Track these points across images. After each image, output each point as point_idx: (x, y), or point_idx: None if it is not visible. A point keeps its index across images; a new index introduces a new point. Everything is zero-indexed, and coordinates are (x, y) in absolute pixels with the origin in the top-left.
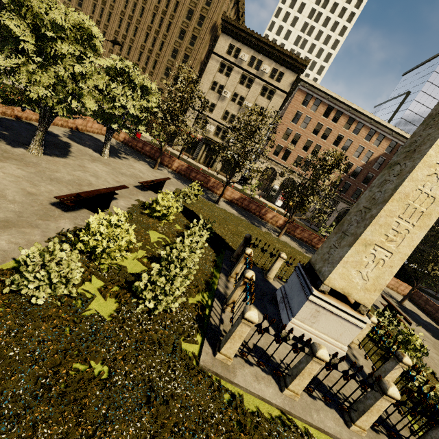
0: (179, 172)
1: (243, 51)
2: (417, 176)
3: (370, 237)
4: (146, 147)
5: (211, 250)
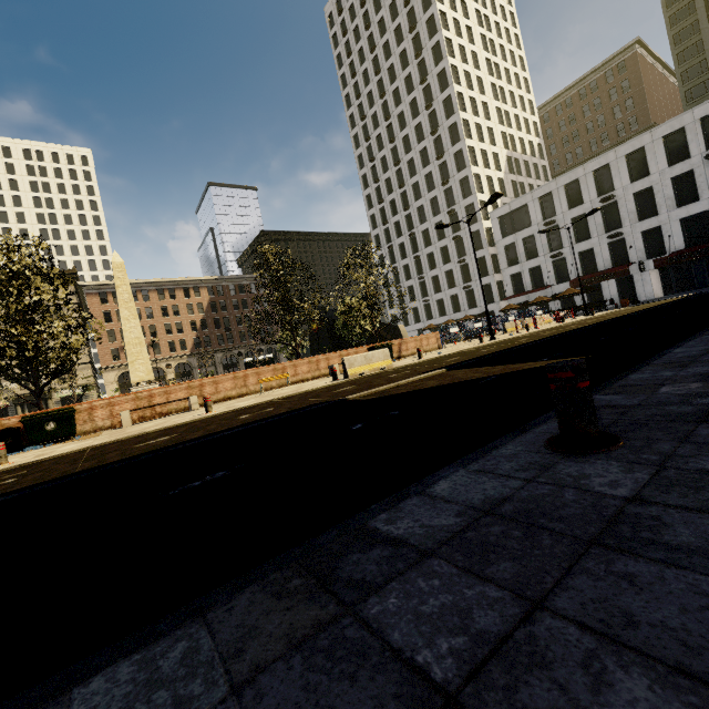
0: None
1: None
2: (127, 335)
3: (132, 360)
4: None
5: None
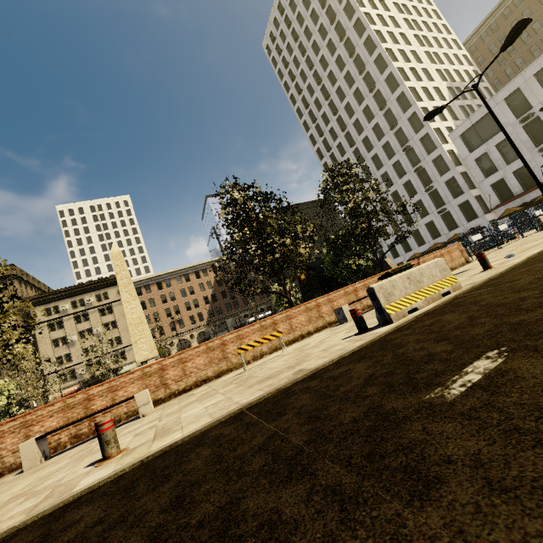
0: None
1: (61, 304)
2: (128, 317)
3: (135, 340)
4: None
5: None
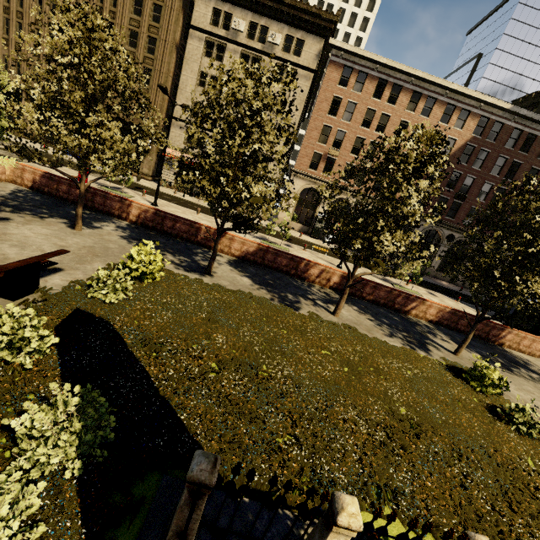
0: (143, 224)
1: (236, 16)
2: None
3: None
4: (75, 189)
5: (72, 539)
